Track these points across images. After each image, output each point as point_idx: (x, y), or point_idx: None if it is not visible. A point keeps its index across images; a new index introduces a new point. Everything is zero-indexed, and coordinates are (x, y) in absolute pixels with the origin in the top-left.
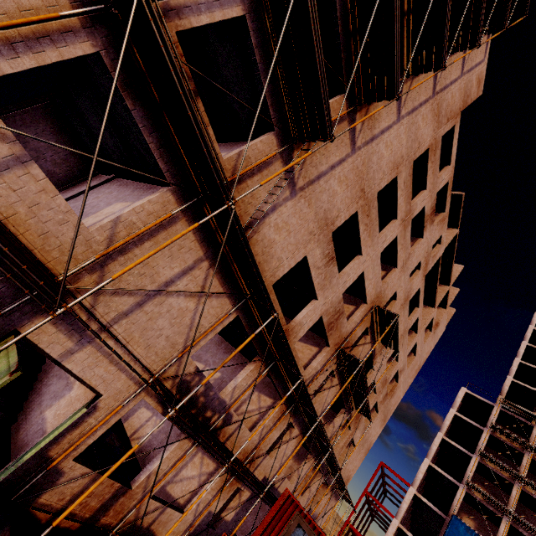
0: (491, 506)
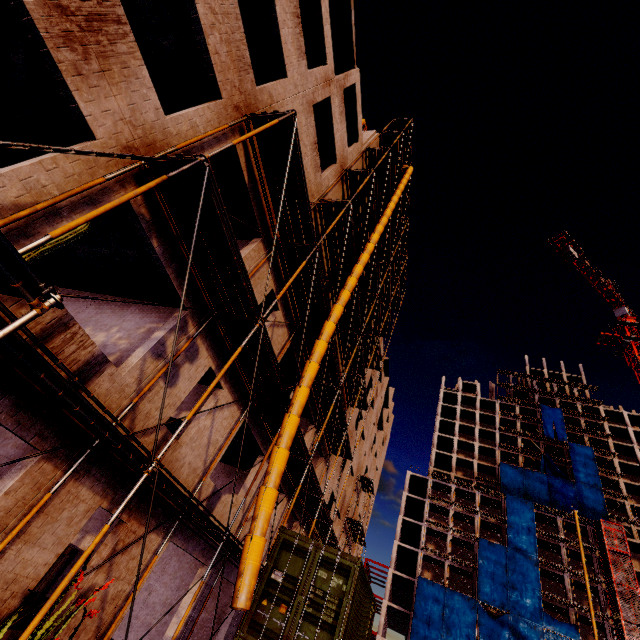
0: (438, 555)
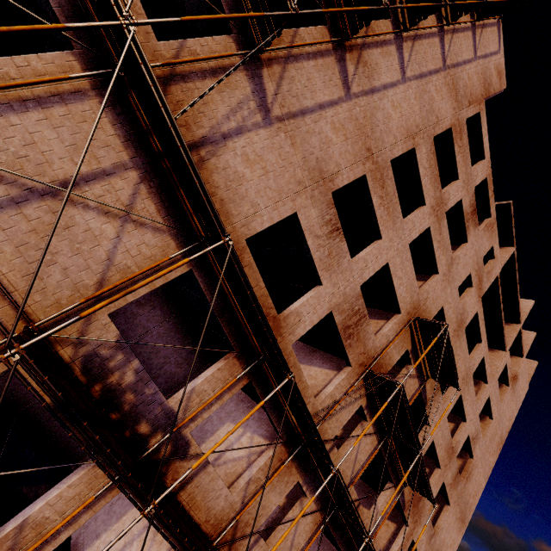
0: None
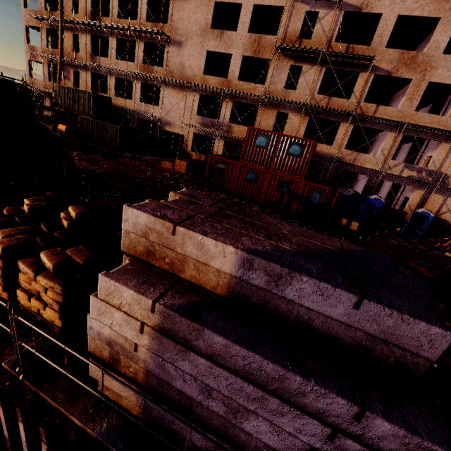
0: None
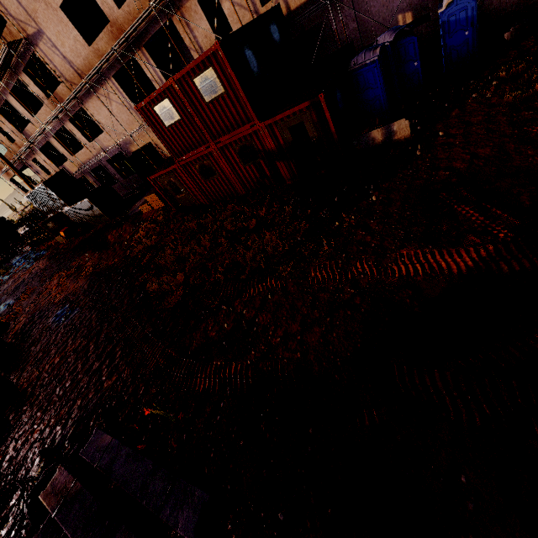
0: None
